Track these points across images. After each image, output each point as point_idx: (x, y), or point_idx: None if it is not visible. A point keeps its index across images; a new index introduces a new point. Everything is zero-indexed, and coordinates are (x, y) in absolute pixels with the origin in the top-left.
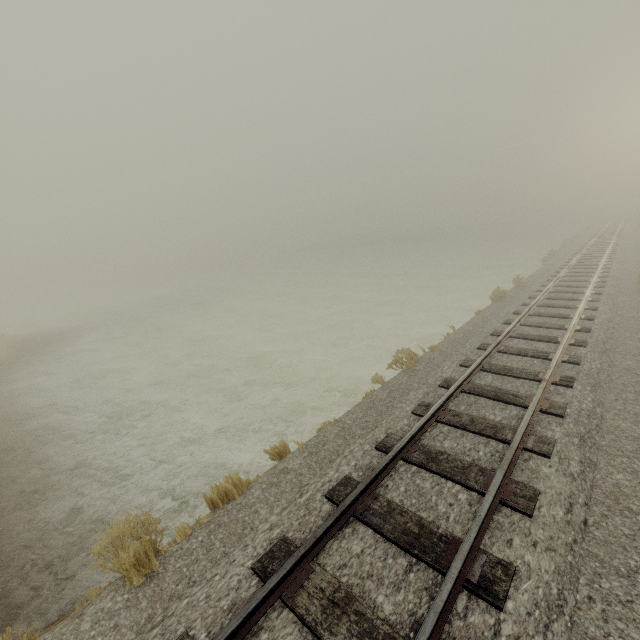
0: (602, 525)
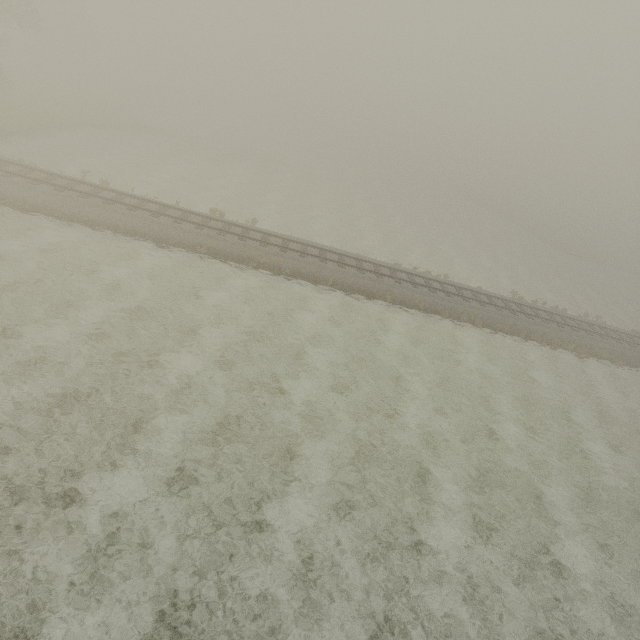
0: None
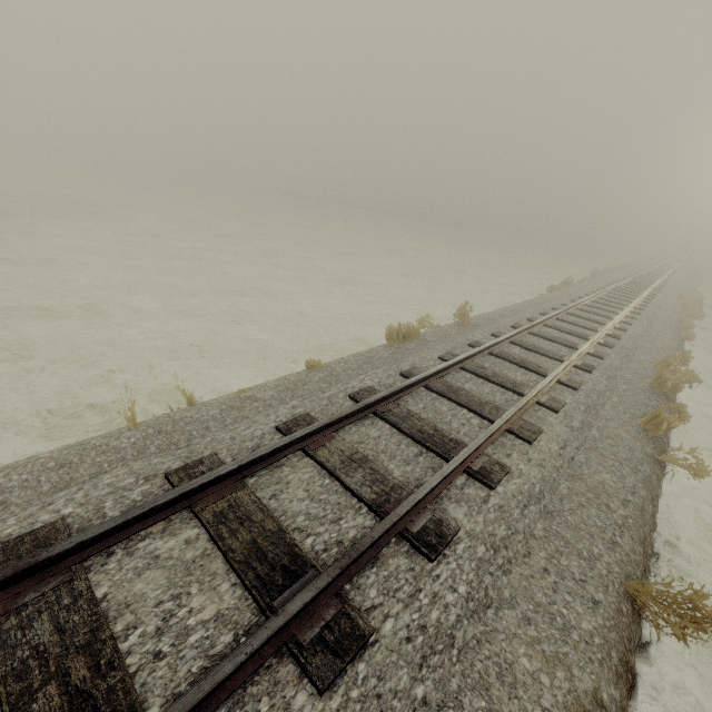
0: None
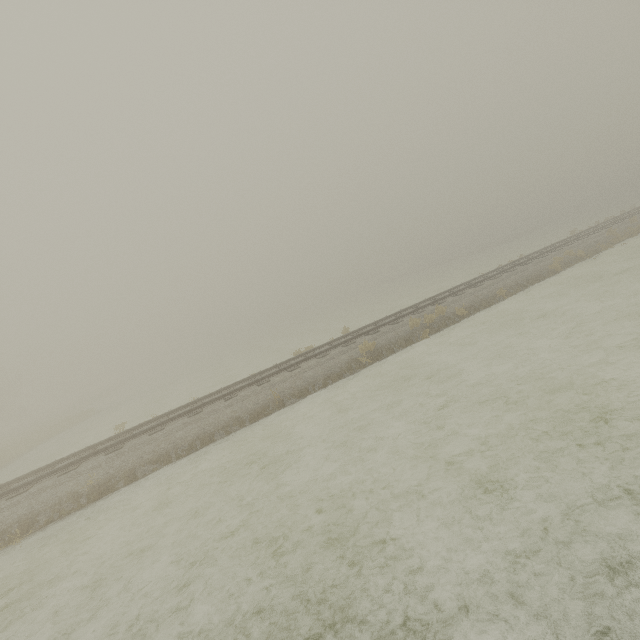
0: None
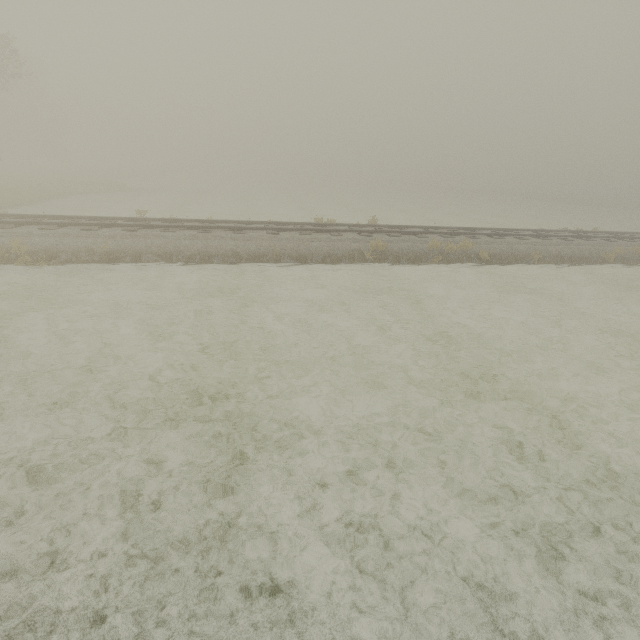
0: (0, 237)
